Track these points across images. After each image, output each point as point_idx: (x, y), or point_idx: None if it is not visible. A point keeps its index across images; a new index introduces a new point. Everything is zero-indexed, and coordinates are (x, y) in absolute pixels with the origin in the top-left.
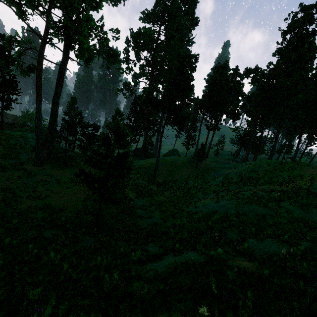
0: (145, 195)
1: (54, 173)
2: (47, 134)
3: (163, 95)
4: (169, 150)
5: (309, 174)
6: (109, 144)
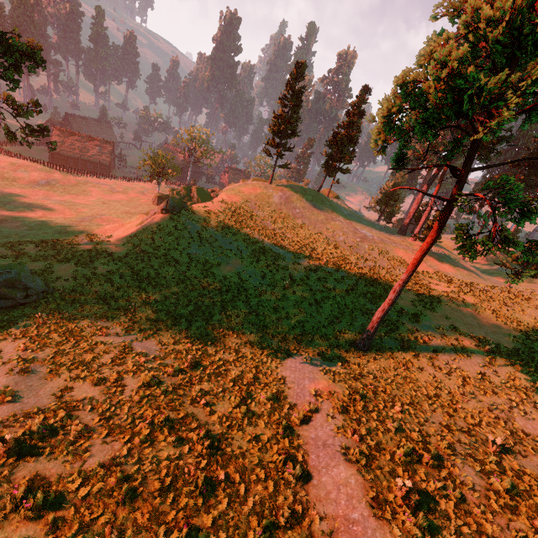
0: (487, 275)
1: (437, 250)
2: (409, 214)
3: None
4: None
5: None
6: None
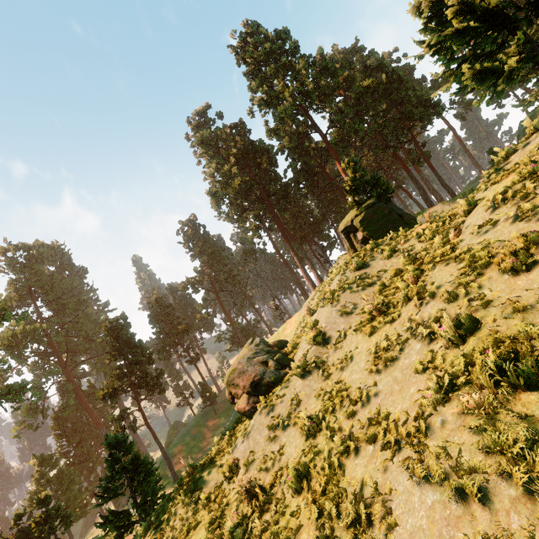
0: None
1: None
2: None
3: (112, 376)
4: (168, 433)
5: (290, 329)
6: (116, 459)
